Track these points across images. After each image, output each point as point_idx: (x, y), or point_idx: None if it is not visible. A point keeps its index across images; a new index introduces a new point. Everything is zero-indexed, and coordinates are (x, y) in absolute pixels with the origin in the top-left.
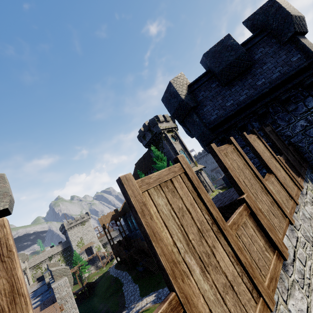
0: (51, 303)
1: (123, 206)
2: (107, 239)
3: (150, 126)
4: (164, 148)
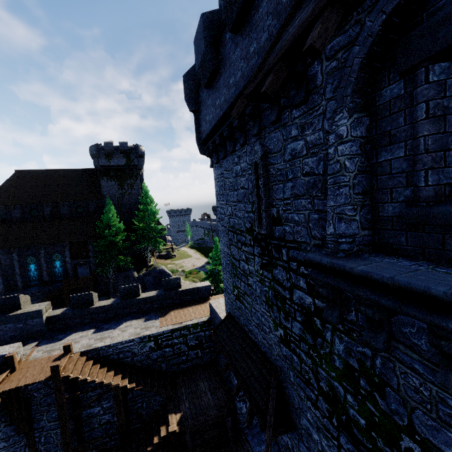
0: (203, 300)
1: None
2: None
3: (132, 152)
4: (134, 189)
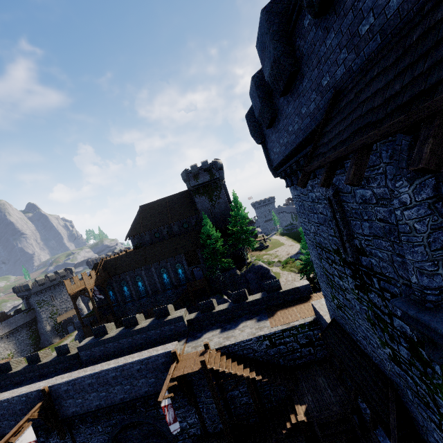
0: (305, 298)
1: (102, 267)
2: (79, 317)
3: (212, 168)
4: (221, 198)
